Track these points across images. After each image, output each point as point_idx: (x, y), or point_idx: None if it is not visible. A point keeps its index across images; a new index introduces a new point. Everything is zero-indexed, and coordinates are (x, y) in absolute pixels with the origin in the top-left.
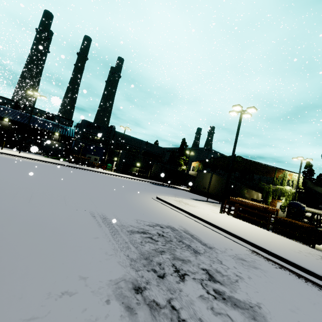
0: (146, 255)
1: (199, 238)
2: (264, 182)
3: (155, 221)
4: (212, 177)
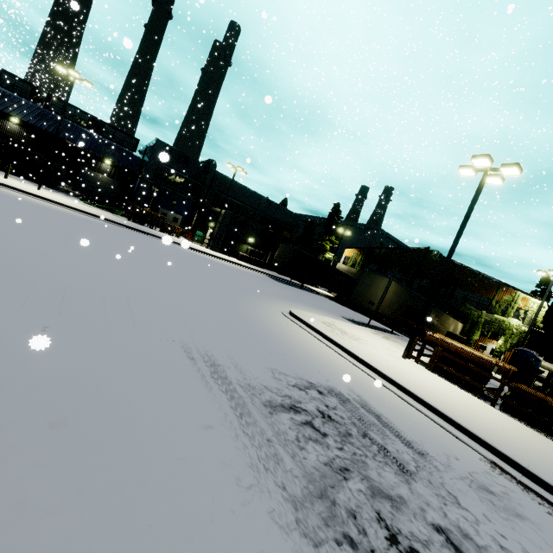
0: (318, 485)
1: (392, 424)
2: (473, 305)
3: (304, 375)
4: (389, 287)
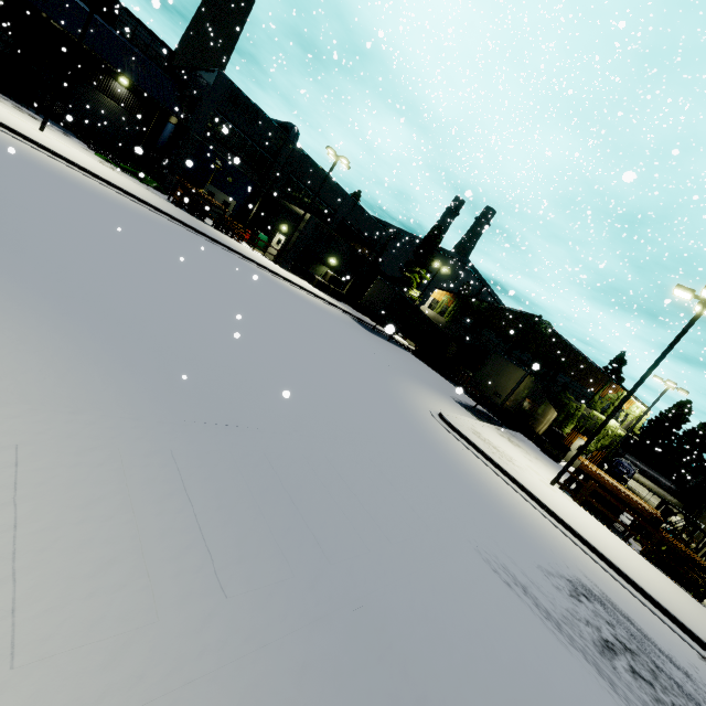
0: None
1: (643, 630)
2: (573, 395)
3: (555, 566)
4: (523, 381)
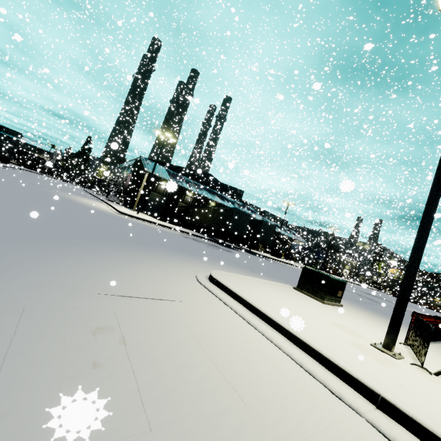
0: None
1: None
2: None
3: None
4: None
